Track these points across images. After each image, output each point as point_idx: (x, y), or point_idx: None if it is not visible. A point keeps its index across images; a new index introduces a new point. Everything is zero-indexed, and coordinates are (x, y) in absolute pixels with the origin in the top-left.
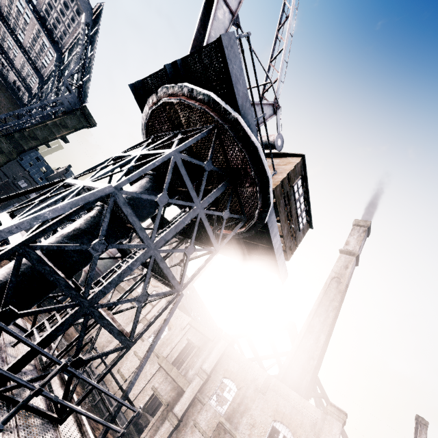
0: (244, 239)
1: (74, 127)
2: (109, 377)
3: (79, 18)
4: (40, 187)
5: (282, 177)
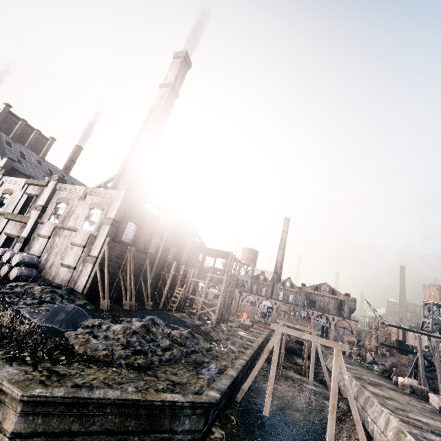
0: None
1: None
2: None
3: None
4: None
5: None
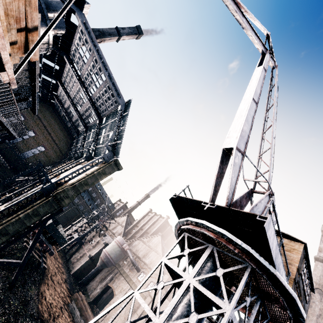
0: None
1: (110, 173)
2: None
3: (115, 104)
4: (119, 303)
5: (293, 272)
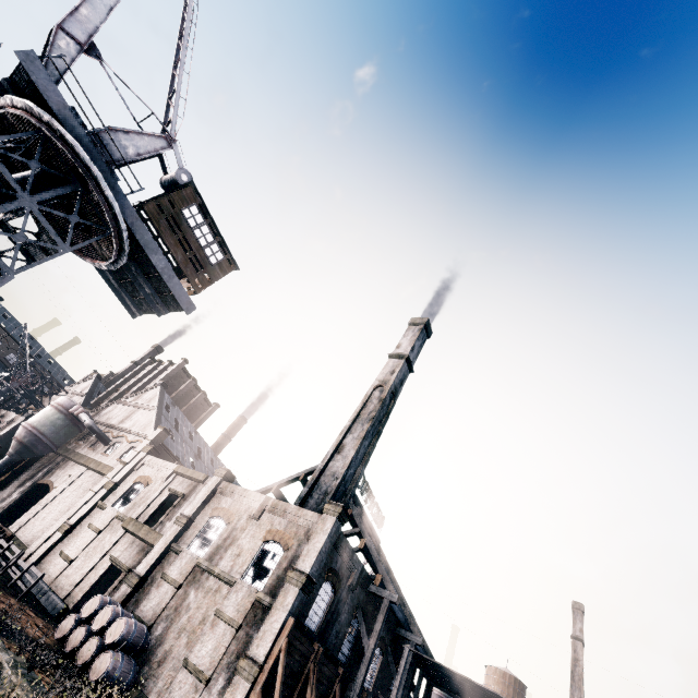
0: (146, 276)
1: None
2: (46, 566)
3: None
4: None
5: (158, 197)
